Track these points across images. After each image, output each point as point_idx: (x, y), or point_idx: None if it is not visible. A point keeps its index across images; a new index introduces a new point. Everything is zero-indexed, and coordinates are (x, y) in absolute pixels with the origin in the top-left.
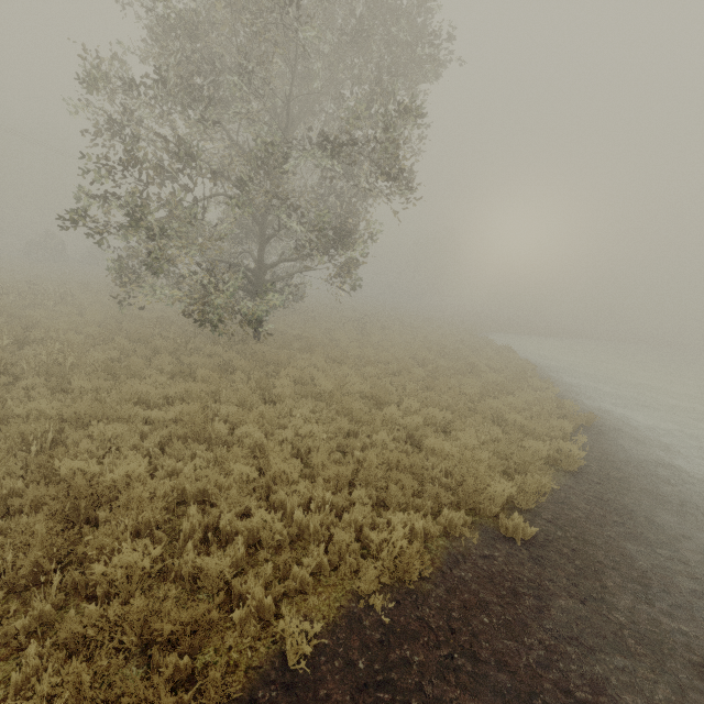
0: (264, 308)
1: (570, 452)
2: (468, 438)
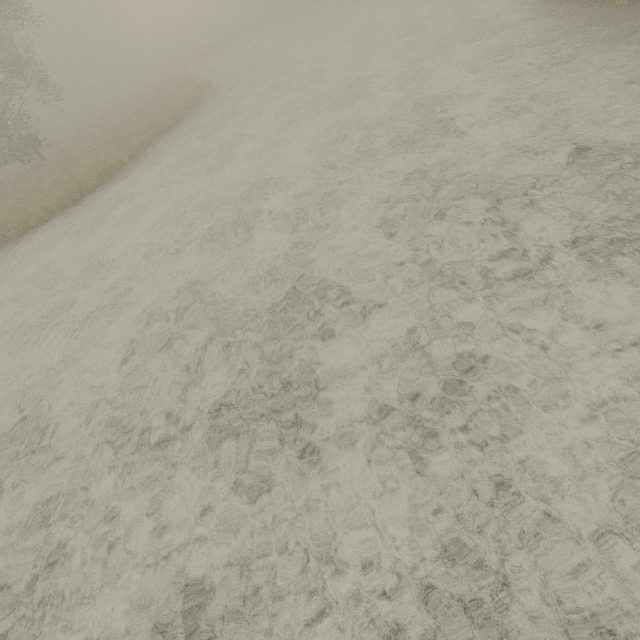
0: (34, 129)
1: (190, 99)
2: (153, 117)
